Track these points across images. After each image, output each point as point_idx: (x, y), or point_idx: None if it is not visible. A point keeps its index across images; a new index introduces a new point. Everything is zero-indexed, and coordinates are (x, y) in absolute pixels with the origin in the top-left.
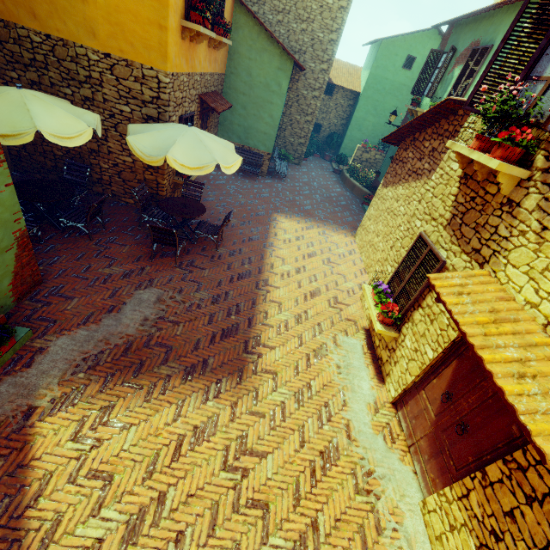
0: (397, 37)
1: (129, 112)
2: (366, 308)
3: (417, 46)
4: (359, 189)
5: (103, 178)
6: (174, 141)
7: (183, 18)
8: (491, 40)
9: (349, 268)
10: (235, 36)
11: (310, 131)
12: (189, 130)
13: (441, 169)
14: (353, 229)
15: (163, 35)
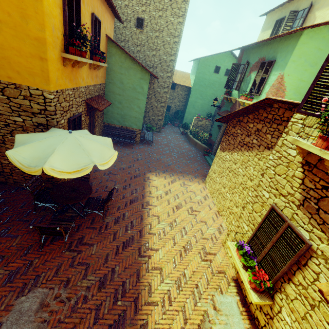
0: (208, 56)
1: (21, 121)
2: (230, 256)
3: (220, 61)
4: (200, 145)
5: (5, 170)
6: (54, 149)
7: (63, 51)
8: (273, 57)
9: (207, 213)
10: (110, 60)
11: (164, 112)
12: (69, 136)
13: (277, 152)
14: (202, 177)
15: (44, 64)
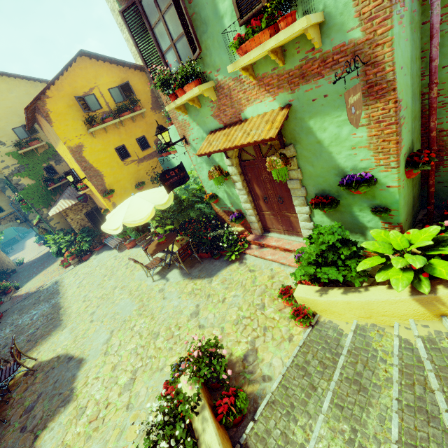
0: None
1: None
2: None
3: None
4: None
5: None
6: None
7: None
8: None
9: None
10: None
11: None
12: None
13: None
14: None
15: None
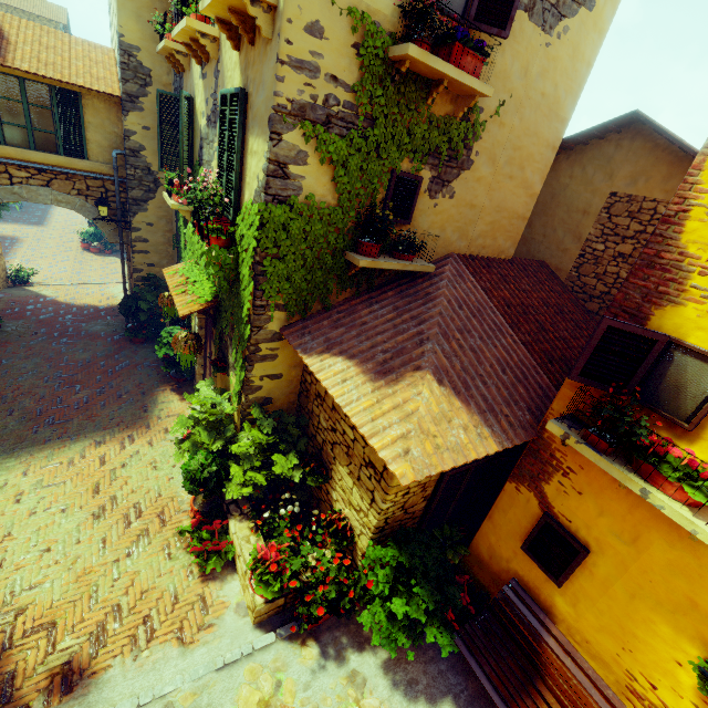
0: None
1: None
2: None
3: None
4: None
5: None
6: None
7: None
8: None
9: None
10: None
11: None
12: None
13: None
14: None
15: None
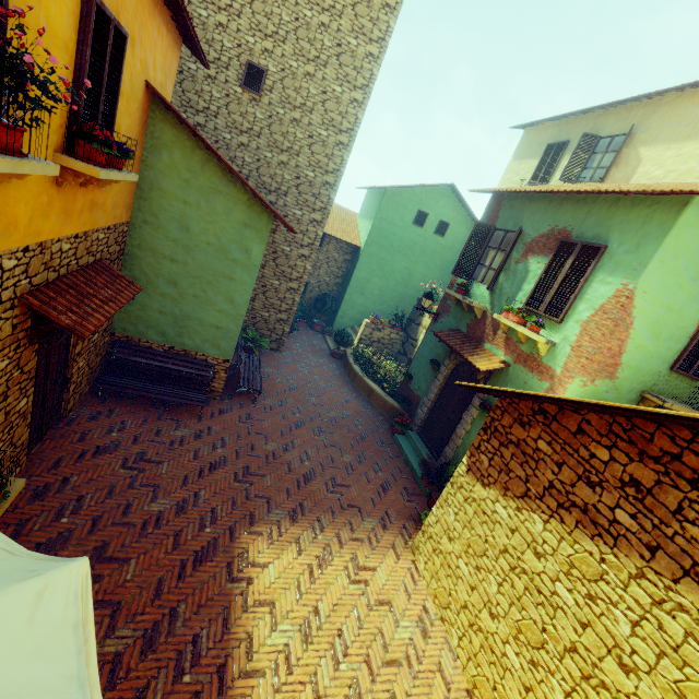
0: (405, 187)
1: None
2: None
3: (429, 201)
4: (381, 398)
5: None
6: None
7: None
8: (596, 237)
9: None
10: (152, 159)
11: (296, 303)
12: None
13: None
14: (402, 520)
15: None
